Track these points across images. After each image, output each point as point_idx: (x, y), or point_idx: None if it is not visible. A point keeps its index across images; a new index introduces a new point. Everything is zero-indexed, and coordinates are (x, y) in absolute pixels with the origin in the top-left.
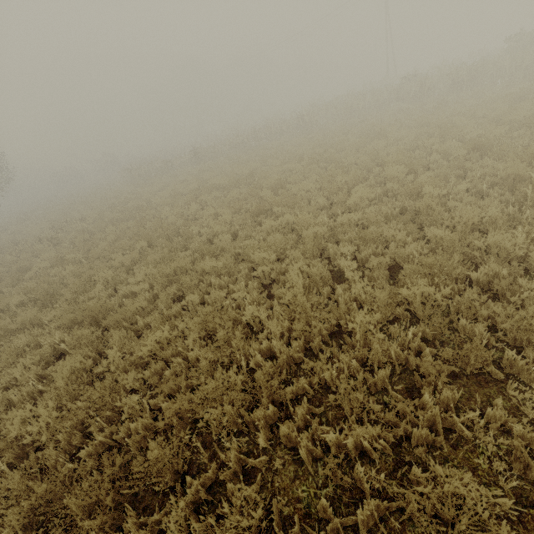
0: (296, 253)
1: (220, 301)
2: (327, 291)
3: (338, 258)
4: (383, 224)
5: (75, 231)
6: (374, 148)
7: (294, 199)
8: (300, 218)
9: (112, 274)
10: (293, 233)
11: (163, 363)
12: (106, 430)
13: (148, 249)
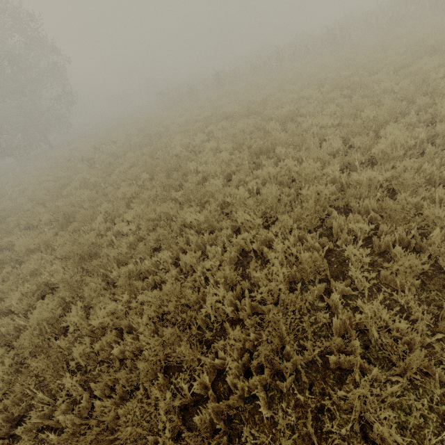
0: (288, 220)
1: (193, 264)
2: (319, 288)
3: (343, 236)
4: (423, 191)
5: (107, 153)
6: (421, 68)
7: (303, 139)
8: (303, 169)
9: (111, 207)
10: (293, 183)
11: (116, 337)
12: (45, 408)
13: (146, 184)
